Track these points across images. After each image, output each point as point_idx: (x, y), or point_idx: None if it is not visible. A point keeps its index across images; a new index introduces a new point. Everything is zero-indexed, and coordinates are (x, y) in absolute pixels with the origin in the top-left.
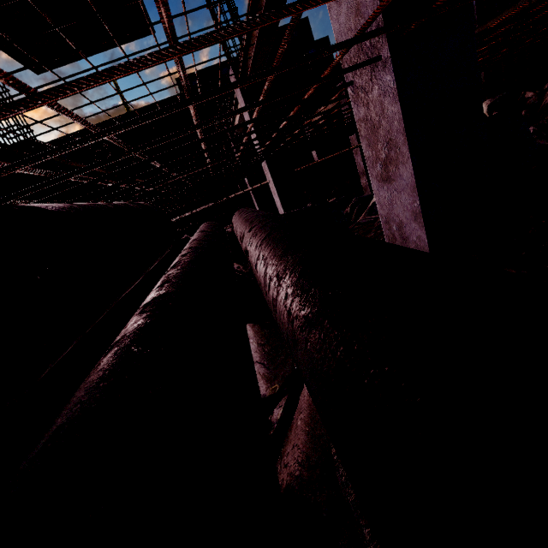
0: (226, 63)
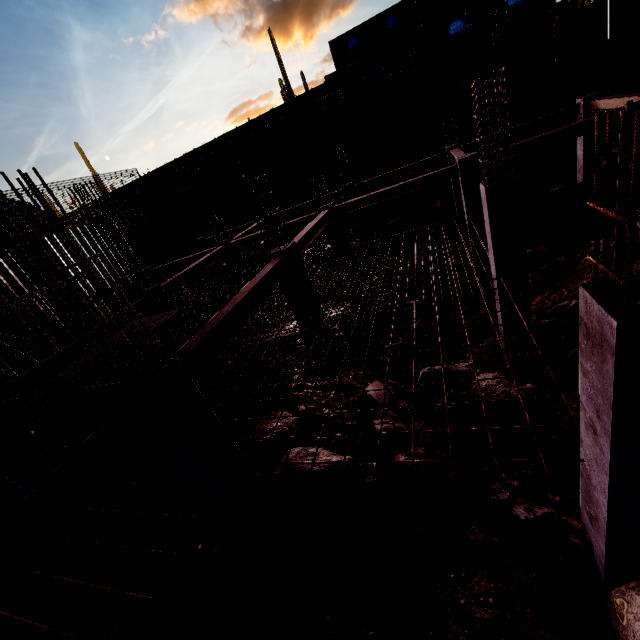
0: (394, 9)
